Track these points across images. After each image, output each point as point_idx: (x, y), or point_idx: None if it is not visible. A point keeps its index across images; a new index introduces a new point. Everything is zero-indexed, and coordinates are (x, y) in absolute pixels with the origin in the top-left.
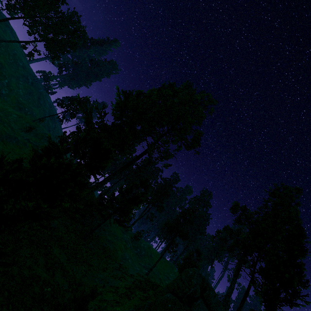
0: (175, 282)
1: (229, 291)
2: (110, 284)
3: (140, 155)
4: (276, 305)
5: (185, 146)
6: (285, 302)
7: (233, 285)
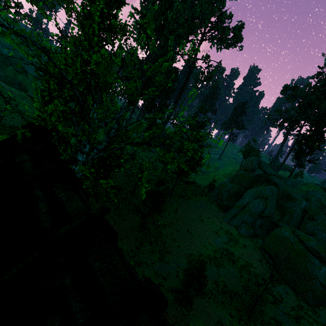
0: (244, 165)
1: (278, 152)
2: (207, 173)
3: (186, 82)
4: (301, 157)
5: (225, 47)
6: (308, 154)
7: (282, 148)
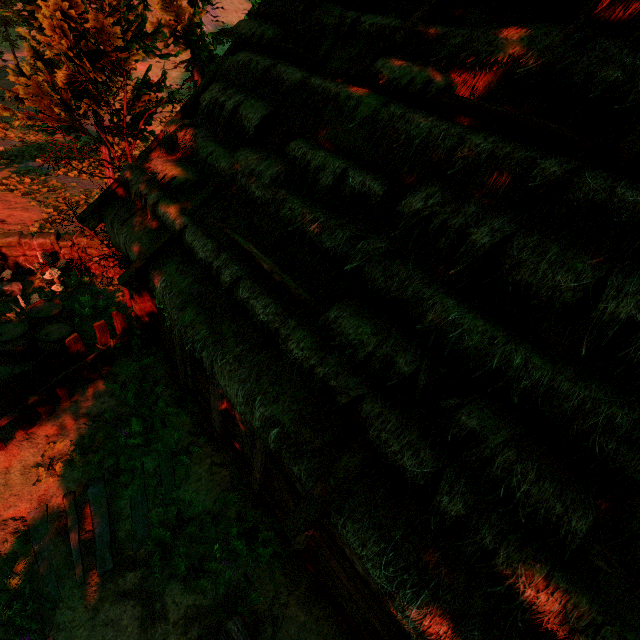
0: None
1: None
2: None
3: None
4: None
5: None
6: None
7: None
